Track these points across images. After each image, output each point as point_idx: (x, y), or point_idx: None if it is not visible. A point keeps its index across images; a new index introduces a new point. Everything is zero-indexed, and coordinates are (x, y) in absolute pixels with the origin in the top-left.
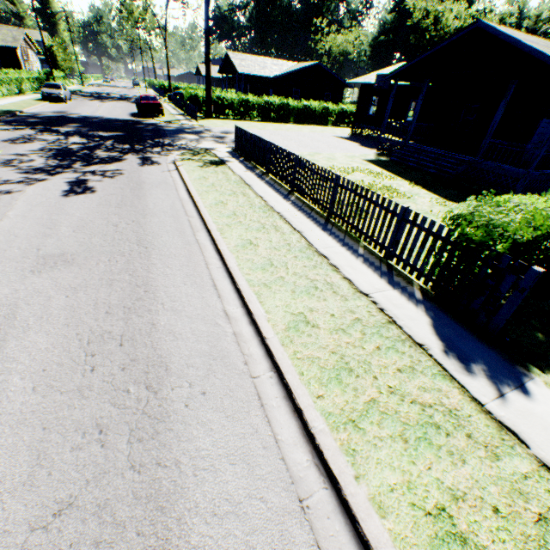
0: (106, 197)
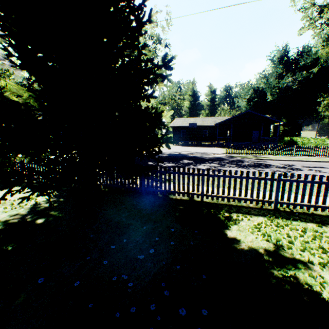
0: (324, 166)
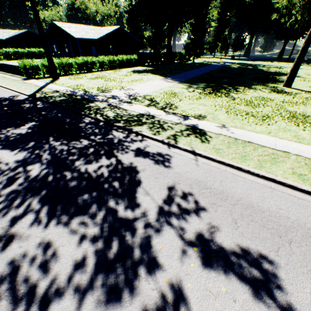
0: None
